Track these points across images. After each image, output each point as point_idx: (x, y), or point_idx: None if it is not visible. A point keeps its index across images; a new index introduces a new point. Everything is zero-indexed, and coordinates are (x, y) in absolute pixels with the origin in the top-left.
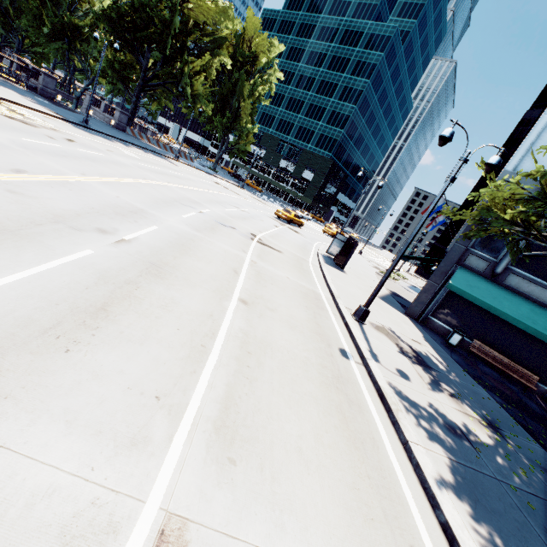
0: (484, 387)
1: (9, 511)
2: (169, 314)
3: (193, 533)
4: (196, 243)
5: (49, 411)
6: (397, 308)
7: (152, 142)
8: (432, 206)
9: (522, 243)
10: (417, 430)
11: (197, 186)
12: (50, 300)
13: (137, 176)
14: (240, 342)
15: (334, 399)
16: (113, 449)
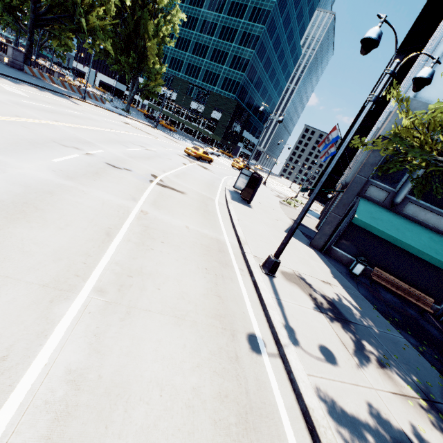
0: (396, 327)
1: None
2: None
3: None
4: (55, 196)
5: None
6: (302, 240)
7: (56, 82)
8: (351, 135)
9: (422, 172)
10: None
11: (97, 126)
12: None
13: (4, 113)
14: (50, 419)
15: None
16: None
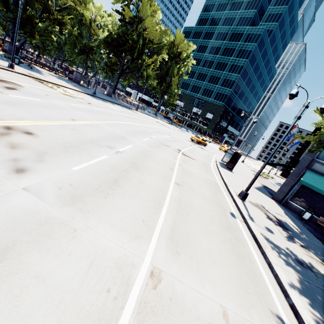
0: None
1: (98, 251)
2: (143, 187)
3: (164, 275)
4: (151, 153)
5: (104, 219)
6: (266, 194)
7: (124, 101)
8: (286, 133)
9: None
10: (277, 258)
11: (148, 124)
12: (96, 176)
13: (120, 120)
14: (177, 202)
15: (227, 236)
16: (129, 238)
